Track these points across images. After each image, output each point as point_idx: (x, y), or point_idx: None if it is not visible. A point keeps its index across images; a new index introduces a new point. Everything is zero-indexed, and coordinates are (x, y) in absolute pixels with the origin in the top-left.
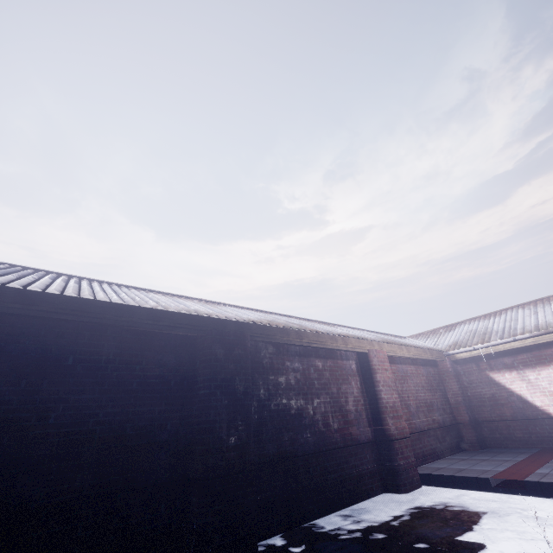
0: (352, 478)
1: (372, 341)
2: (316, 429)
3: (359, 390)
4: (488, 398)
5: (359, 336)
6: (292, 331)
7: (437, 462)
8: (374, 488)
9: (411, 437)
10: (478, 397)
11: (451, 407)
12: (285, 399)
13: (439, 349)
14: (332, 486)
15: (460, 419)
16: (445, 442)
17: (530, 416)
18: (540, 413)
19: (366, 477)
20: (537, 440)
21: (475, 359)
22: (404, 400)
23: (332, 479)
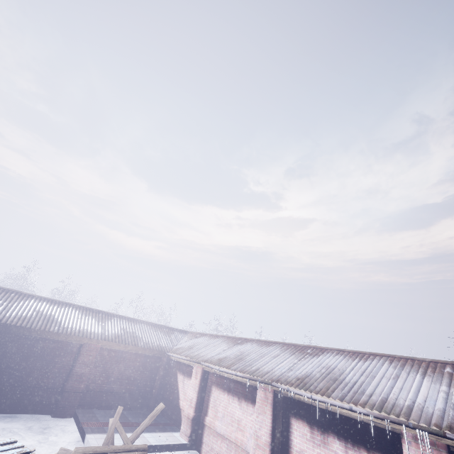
0: (30, 402)
1: (93, 338)
2: (20, 375)
3: (69, 362)
4: (172, 386)
5: (85, 334)
6: (27, 327)
7: (106, 410)
8: (43, 410)
9: (97, 393)
10: (170, 383)
11: (154, 384)
12: (8, 358)
13: (166, 349)
14: (12, 402)
15: (154, 393)
16: (129, 402)
17: (176, 403)
18: (178, 403)
19: (41, 404)
20: (172, 417)
21: (178, 361)
22: (108, 373)
23: (15, 399)
